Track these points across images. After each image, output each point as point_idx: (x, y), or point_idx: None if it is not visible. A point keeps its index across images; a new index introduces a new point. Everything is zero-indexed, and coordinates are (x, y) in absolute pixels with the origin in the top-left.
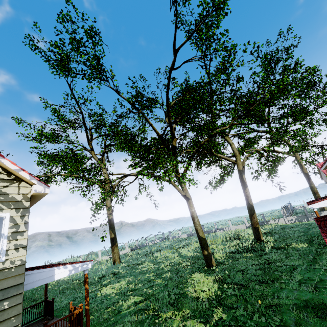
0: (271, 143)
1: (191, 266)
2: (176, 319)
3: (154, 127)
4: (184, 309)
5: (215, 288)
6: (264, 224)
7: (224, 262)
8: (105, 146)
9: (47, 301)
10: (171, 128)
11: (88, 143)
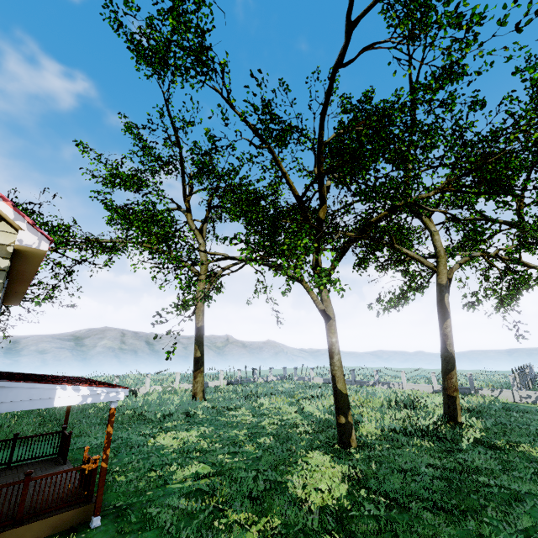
0: (517, 244)
1: (313, 436)
2: (250, 530)
3: (288, 180)
4: (271, 517)
5: (342, 491)
6: (470, 393)
7: (373, 444)
8: (209, 208)
9: (63, 433)
10: (320, 185)
11: (184, 199)
